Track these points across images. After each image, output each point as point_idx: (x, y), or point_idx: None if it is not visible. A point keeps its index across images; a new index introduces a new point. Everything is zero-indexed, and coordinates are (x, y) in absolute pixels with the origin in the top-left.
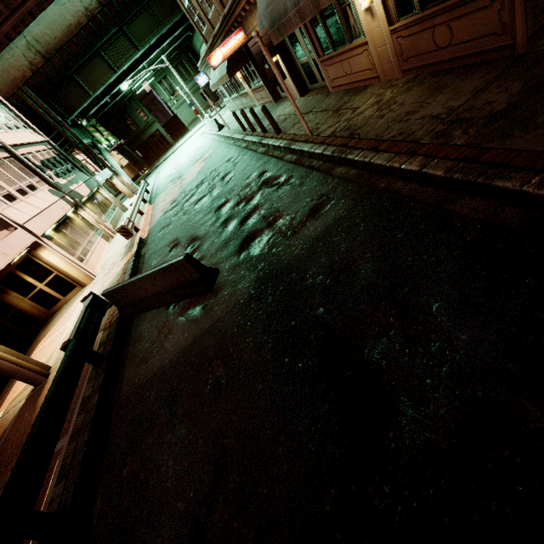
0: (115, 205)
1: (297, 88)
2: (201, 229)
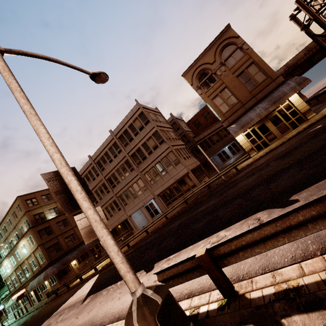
0: None
1: (37, 300)
2: None
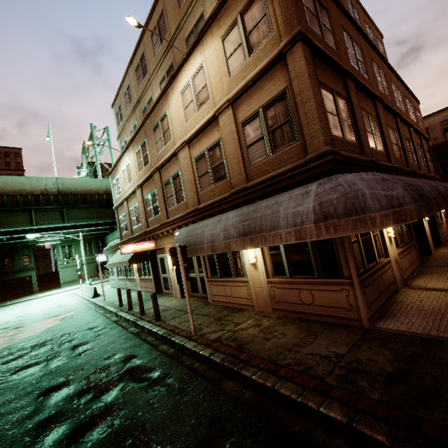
0: None
1: (180, 290)
2: None
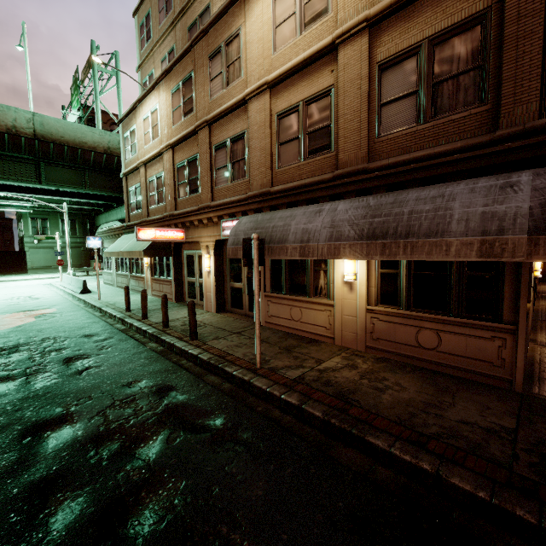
0: None
1: (216, 302)
2: None
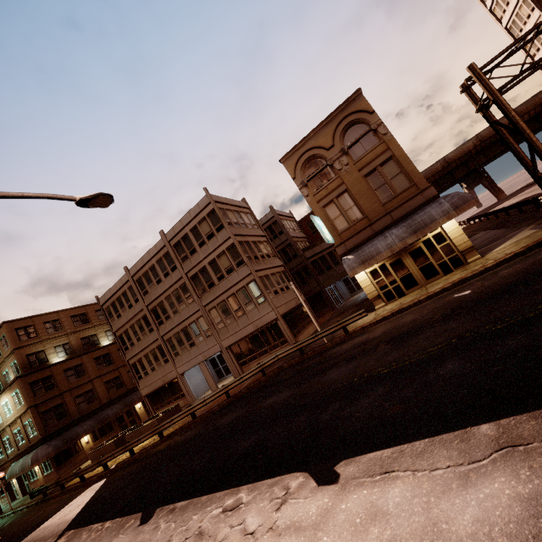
0: None
1: (22, 493)
2: None
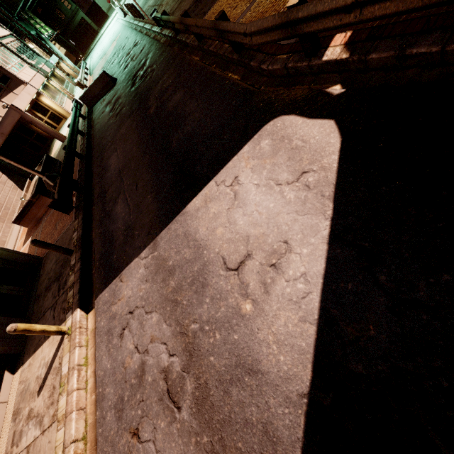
0: (68, 81)
1: None
2: (114, 72)
